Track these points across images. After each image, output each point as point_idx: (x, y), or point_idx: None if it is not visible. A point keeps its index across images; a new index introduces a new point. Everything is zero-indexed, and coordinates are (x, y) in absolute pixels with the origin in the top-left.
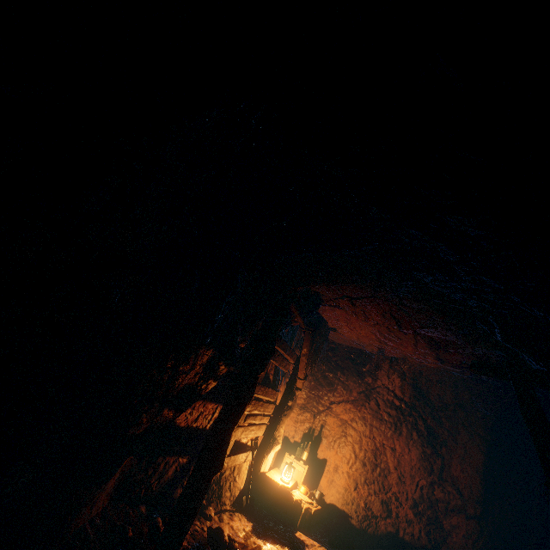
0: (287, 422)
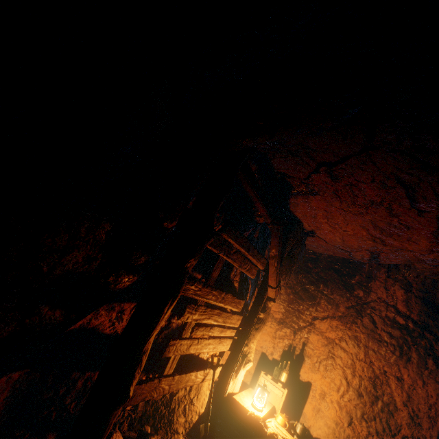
0: (264, 337)
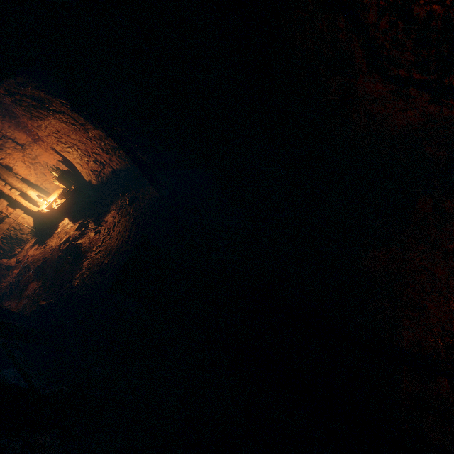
0: (47, 155)
